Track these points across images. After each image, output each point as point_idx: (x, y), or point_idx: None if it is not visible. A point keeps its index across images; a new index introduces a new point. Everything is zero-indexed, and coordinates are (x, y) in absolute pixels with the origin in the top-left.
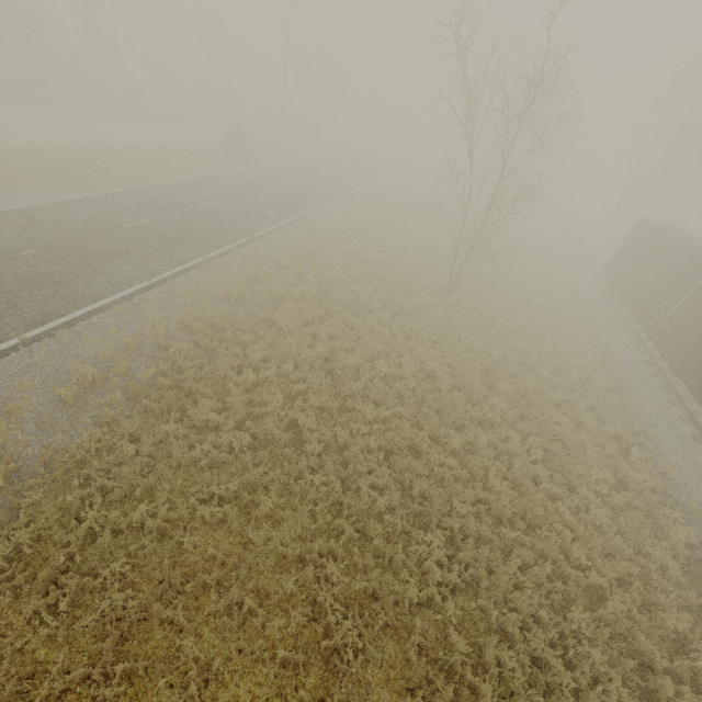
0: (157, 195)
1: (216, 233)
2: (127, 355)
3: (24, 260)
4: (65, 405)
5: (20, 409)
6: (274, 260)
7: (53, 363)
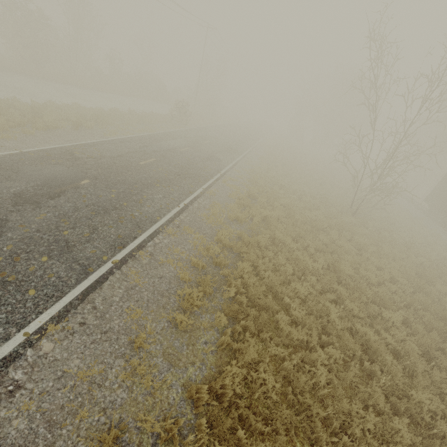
0: (147, 142)
1: (199, 170)
2: (197, 274)
3: (85, 188)
4: (177, 331)
5: (142, 340)
6: (242, 191)
7: (146, 285)
